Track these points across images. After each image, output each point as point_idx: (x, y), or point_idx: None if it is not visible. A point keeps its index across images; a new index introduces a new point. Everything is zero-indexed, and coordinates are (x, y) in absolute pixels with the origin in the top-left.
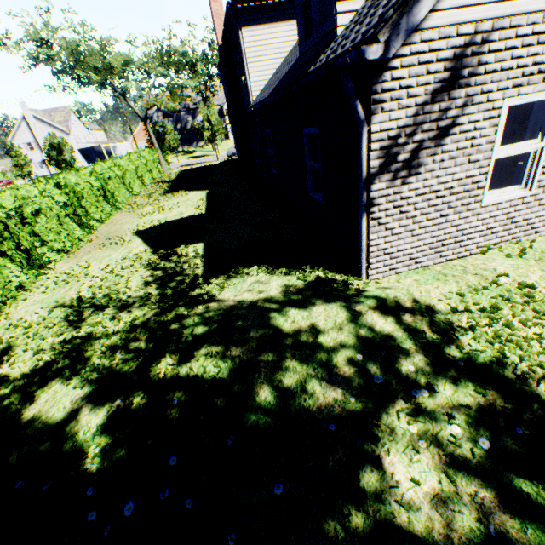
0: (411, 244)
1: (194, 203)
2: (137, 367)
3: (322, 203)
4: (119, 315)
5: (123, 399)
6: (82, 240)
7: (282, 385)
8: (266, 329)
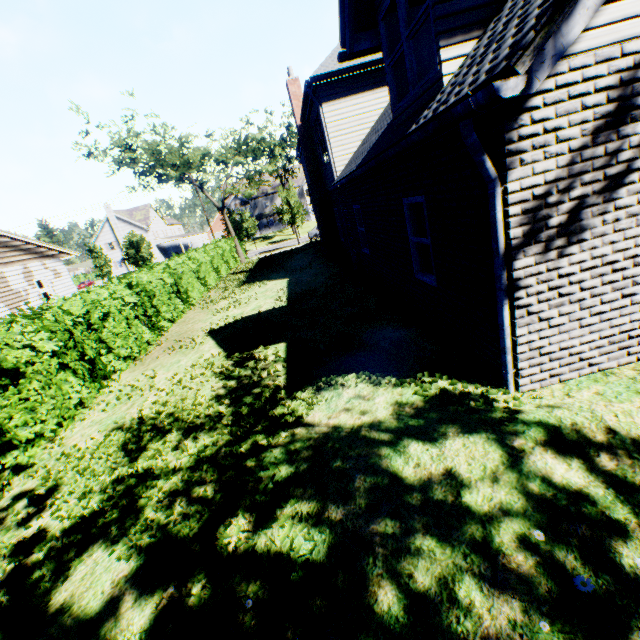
0: (580, 339)
1: (274, 294)
2: (199, 531)
3: (435, 287)
4: (183, 443)
5: (178, 585)
6: (151, 344)
7: (414, 584)
8: (377, 477)
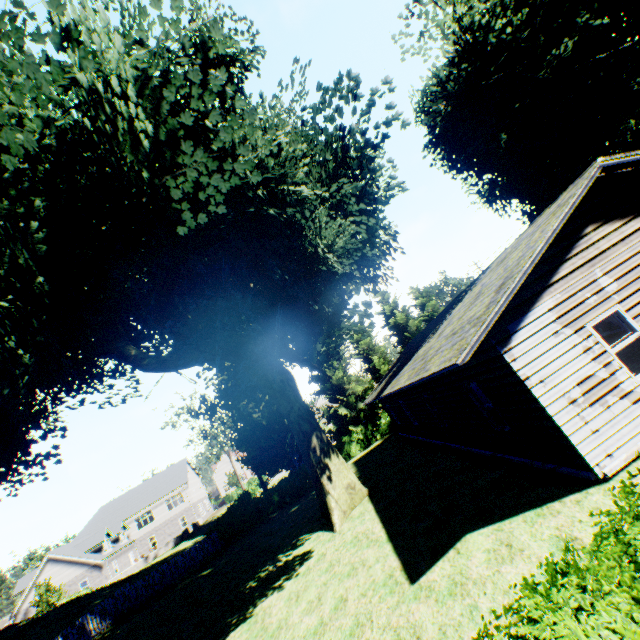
0: None
1: None
2: None
3: None
4: None
5: None
6: None
7: None
8: None
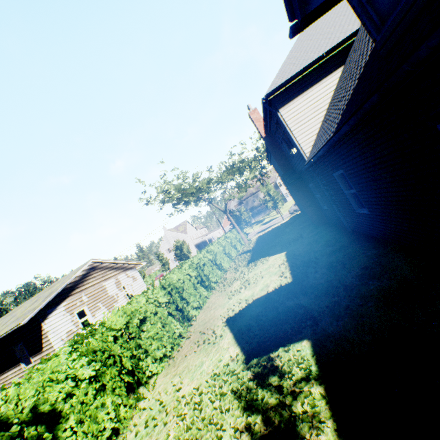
0: None
1: (276, 270)
2: None
3: None
4: None
5: None
6: (182, 335)
7: None
8: None
